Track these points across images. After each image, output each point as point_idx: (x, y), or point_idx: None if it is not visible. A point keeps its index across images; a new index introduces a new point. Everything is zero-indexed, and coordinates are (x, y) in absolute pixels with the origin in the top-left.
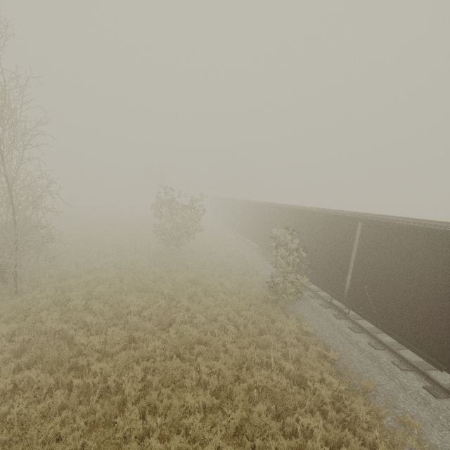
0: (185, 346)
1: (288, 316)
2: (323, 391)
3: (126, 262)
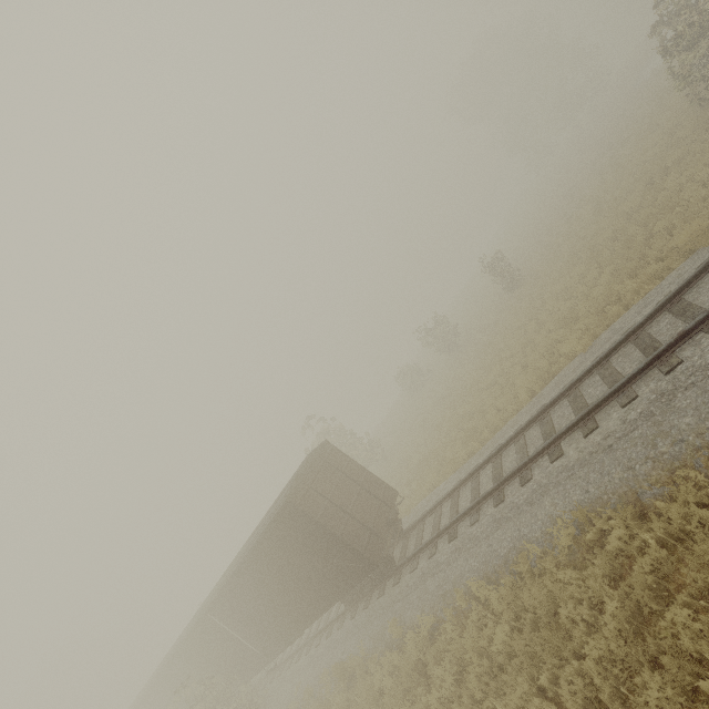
0: None
1: None
2: None
3: None
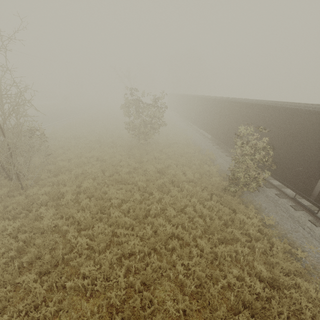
0: (160, 241)
1: (250, 208)
2: (302, 303)
3: (106, 156)
